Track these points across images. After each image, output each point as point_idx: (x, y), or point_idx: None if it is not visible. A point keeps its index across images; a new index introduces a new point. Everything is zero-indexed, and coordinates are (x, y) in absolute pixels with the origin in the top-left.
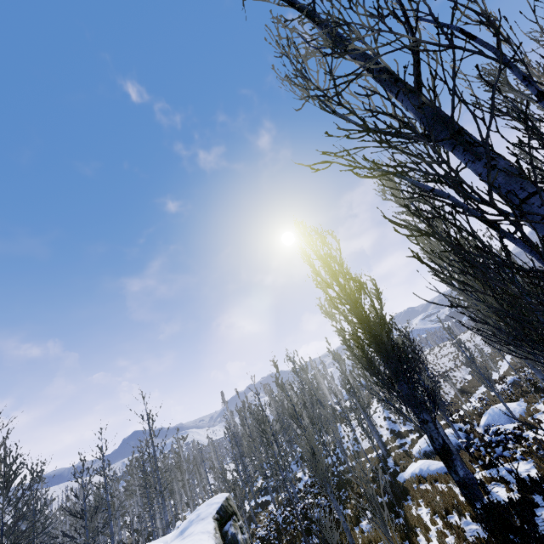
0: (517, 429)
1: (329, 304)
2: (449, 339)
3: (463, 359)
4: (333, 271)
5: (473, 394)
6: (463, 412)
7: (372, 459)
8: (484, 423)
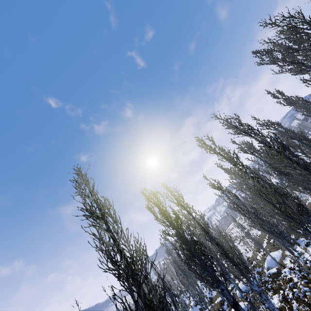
0: (270, 277)
1: (164, 234)
2: (235, 225)
3: (244, 234)
4: (163, 214)
5: (263, 244)
6: (259, 258)
7: (217, 304)
8: (266, 267)
